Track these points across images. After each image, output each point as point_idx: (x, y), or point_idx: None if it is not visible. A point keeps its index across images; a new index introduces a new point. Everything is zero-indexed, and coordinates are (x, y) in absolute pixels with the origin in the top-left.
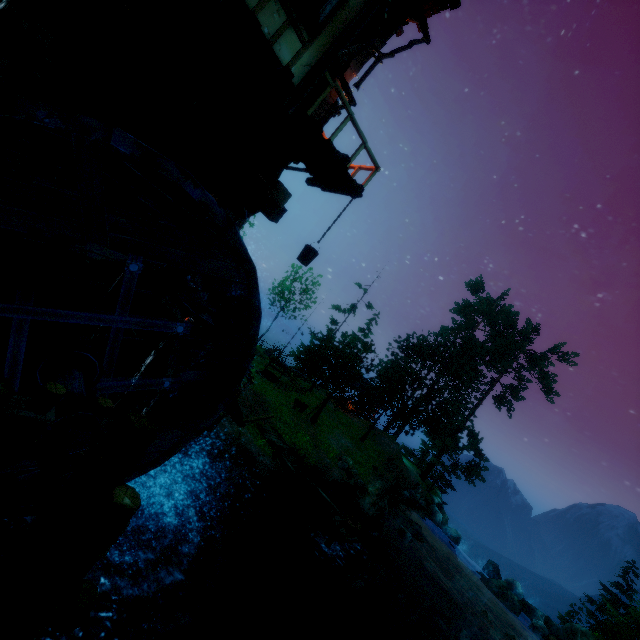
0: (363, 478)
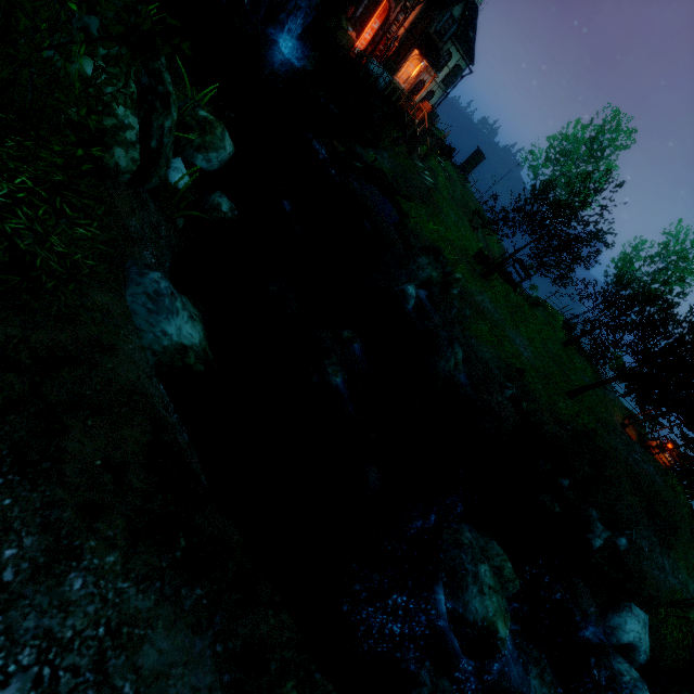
0: (472, 328)
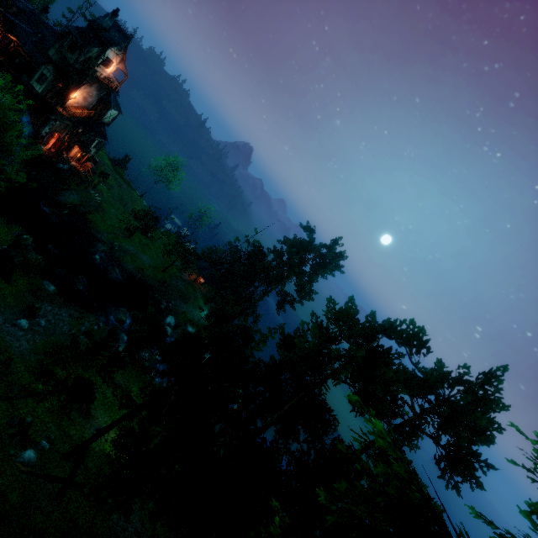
0: (125, 259)
